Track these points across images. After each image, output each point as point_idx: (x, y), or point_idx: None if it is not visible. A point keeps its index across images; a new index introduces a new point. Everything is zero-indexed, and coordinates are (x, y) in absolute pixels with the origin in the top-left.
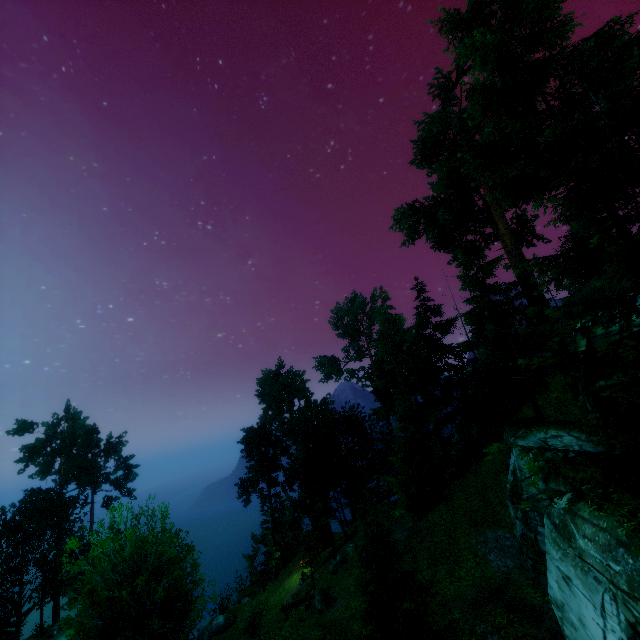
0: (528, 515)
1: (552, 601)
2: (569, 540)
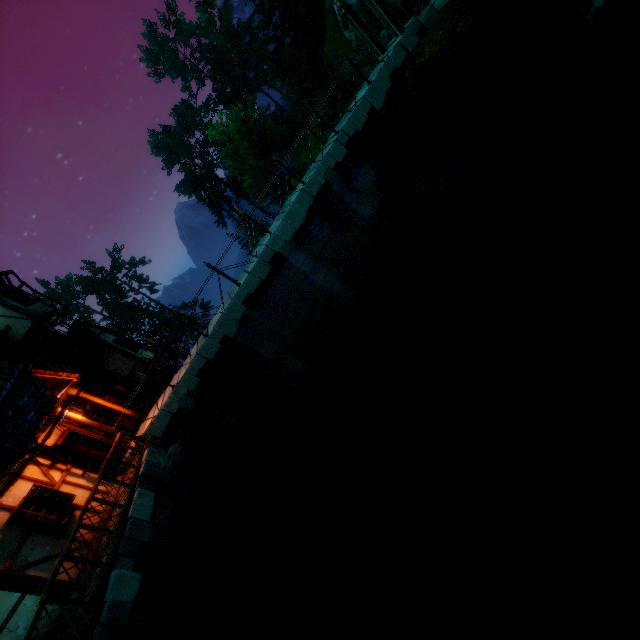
0: None
1: None
2: None
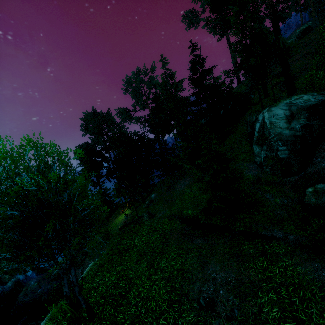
0: (272, 145)
1: None
2: None
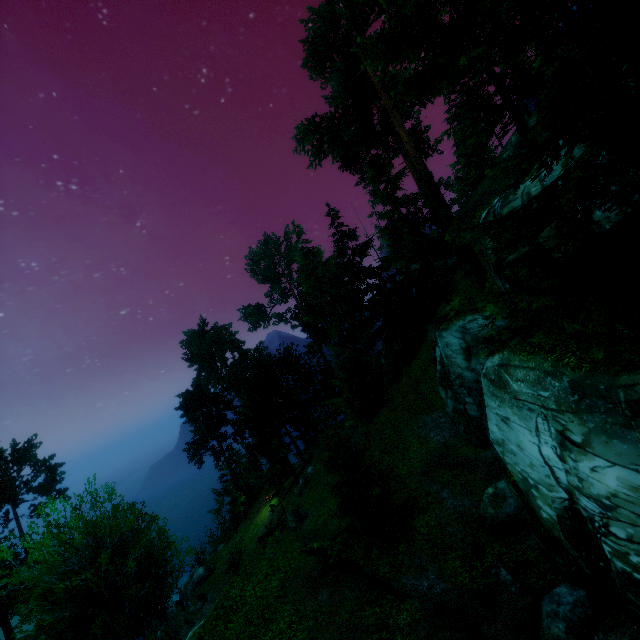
0: (457, 392)
1: (494, 442)
2: (504, 388)
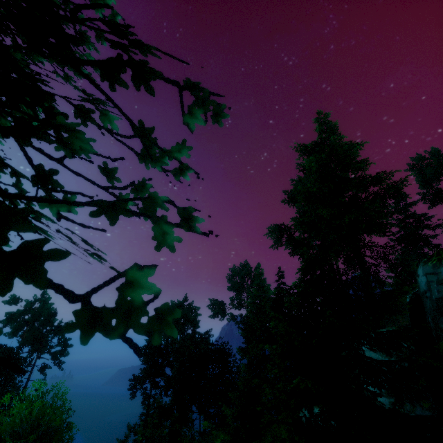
0: None
1: None
2: None
